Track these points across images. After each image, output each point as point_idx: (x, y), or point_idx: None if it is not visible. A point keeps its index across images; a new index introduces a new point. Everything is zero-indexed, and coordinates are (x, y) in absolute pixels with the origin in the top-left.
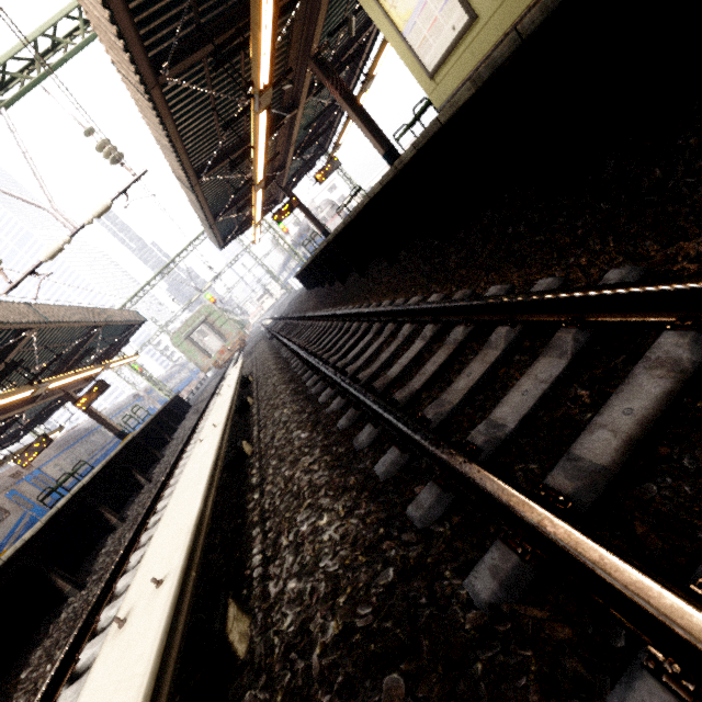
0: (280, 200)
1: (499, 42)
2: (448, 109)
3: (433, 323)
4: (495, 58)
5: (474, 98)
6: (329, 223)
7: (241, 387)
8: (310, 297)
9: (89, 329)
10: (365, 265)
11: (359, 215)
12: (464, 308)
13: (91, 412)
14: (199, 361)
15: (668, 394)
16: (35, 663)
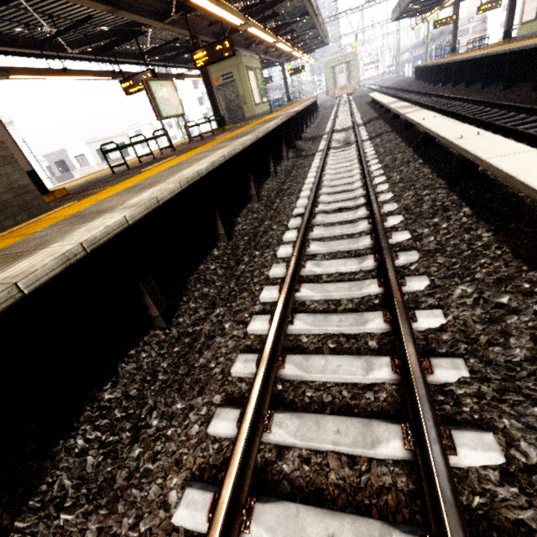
0: (449, 6)
1: (534, 33)
2: (477, 56)
3: (440, 98)
4: (483, 55)
5: (483, 57)
6: (468, 36)
7: (371, 101)
8: (414, 85)
9: (316, 36)
10: (447, 82)
11: (456, 62)
12: (445, 97)
13: (285, 79)
14: (328, 86)
15: (446, 105)
16: (311, 127)
